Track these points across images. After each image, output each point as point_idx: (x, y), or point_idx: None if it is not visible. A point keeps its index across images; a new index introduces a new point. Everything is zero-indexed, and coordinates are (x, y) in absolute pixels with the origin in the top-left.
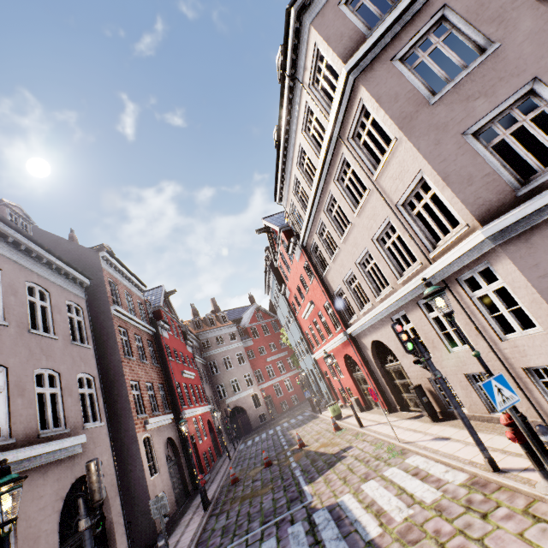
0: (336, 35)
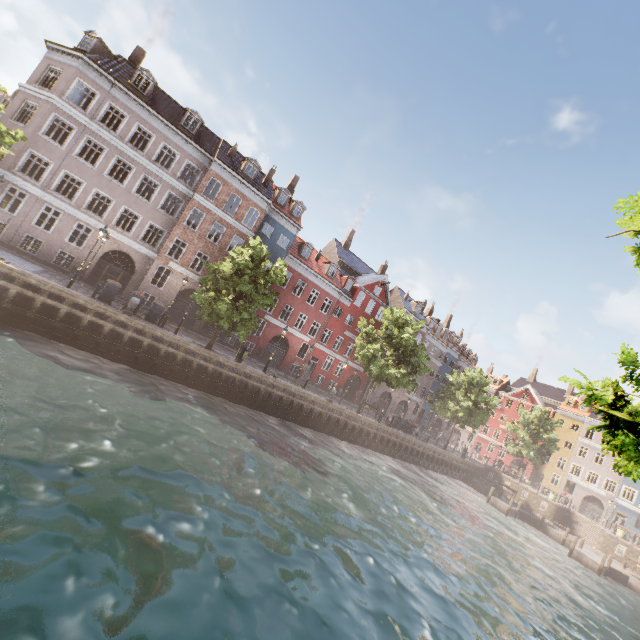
0: (38, 71)
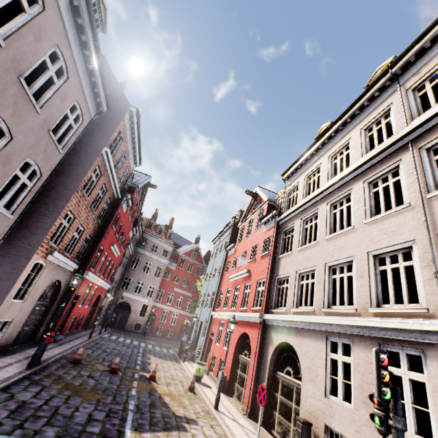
0: None
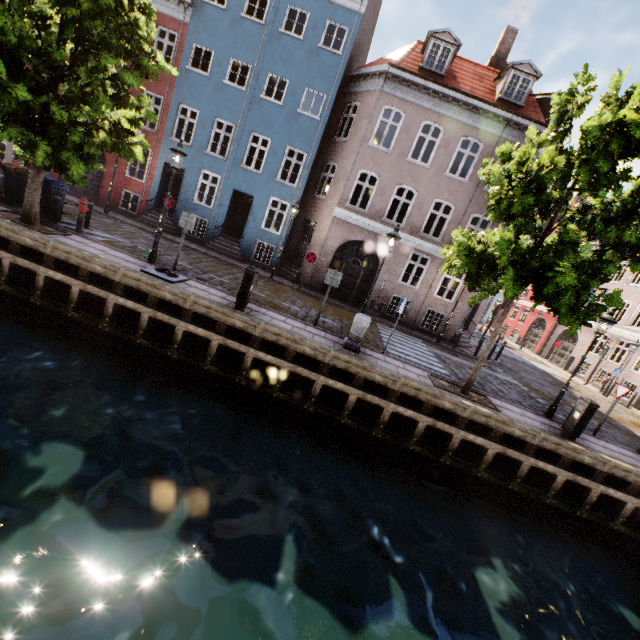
0: None
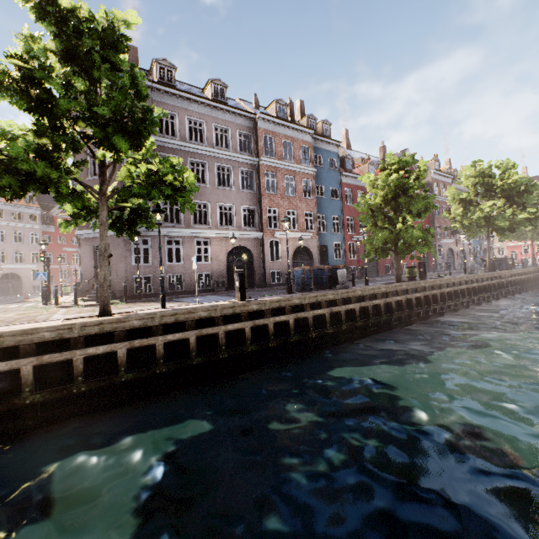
0: None
